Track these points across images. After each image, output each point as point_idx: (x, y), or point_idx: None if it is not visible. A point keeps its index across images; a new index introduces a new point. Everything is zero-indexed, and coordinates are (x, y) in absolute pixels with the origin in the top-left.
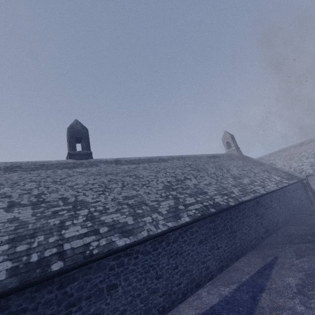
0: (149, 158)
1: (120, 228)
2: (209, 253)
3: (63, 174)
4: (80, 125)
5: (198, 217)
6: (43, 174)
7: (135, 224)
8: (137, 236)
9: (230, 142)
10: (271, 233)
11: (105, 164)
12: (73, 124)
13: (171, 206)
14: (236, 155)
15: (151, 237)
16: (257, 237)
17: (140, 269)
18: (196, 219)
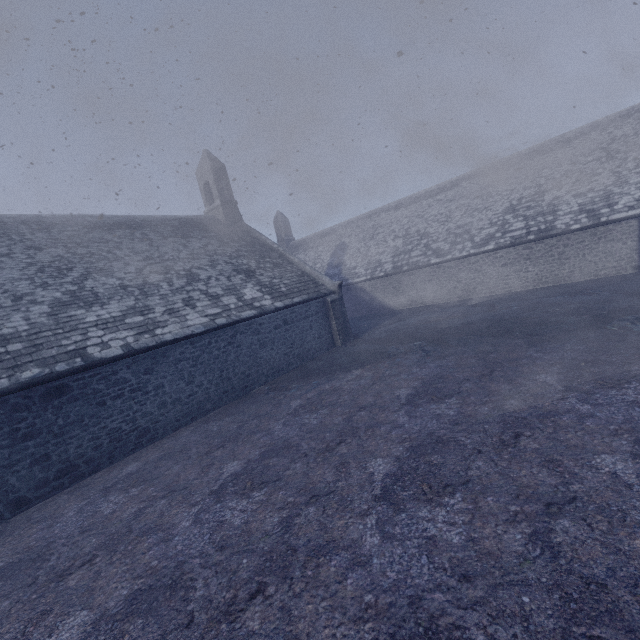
0: None
1: None
2: None
3: None
4: None
5: None
6: None
7: None
8: None
9: (211, 185)
10: (95, 469)
11: None
12: None
13: None
14: (221, 222)
15: None
16: None
17: None
18: None
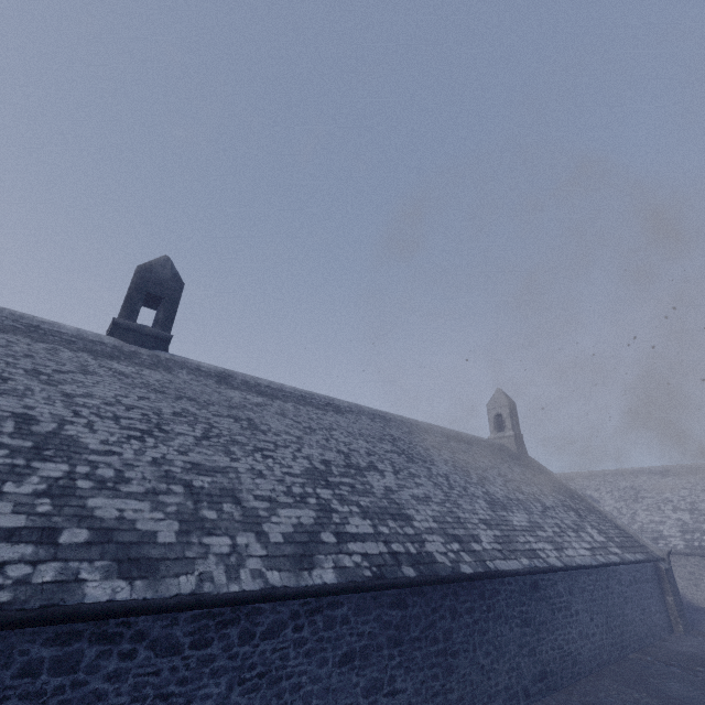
0: (305, 393)
1: (126, 546)
2: (363, 703)
3: (70, 362)
4: (170, 271)
5: (362, 581)
6: (18, 347)
7: (176, 548)
8: (158, 586)
9: (505, 417)
10: (555, 685)
11: (191, 373)
12: (155, 263)
13: (300, 527)
14: (513, 451)
15: (200, 602)
16: (513, 690)
17: (123, 698)
18: (355, 585)
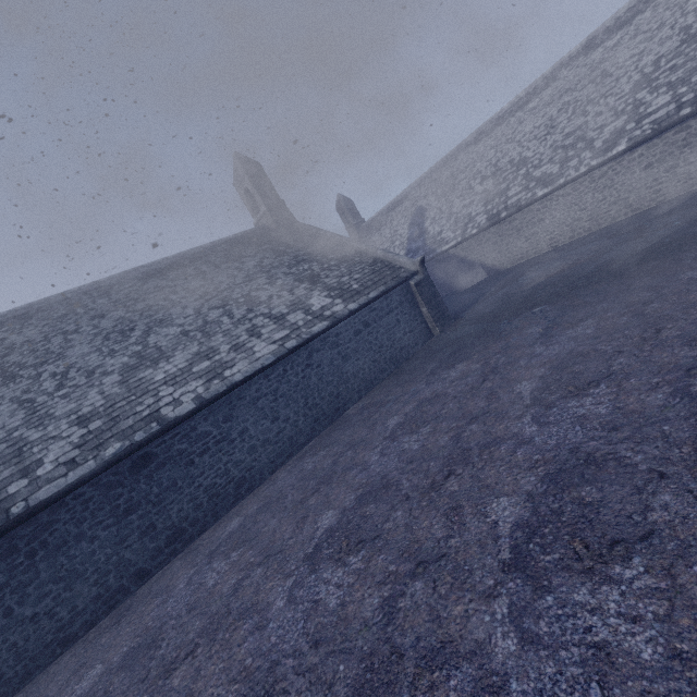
0: None
1: None
2: None
3: None
4: None
5: None
6: None
7: None
8: None
9: (251, 191)
10: (202, 529)
11: None
12: None
13: None
14: (273, 229)
15: None
16: (112, 590)
17: None
18: None
